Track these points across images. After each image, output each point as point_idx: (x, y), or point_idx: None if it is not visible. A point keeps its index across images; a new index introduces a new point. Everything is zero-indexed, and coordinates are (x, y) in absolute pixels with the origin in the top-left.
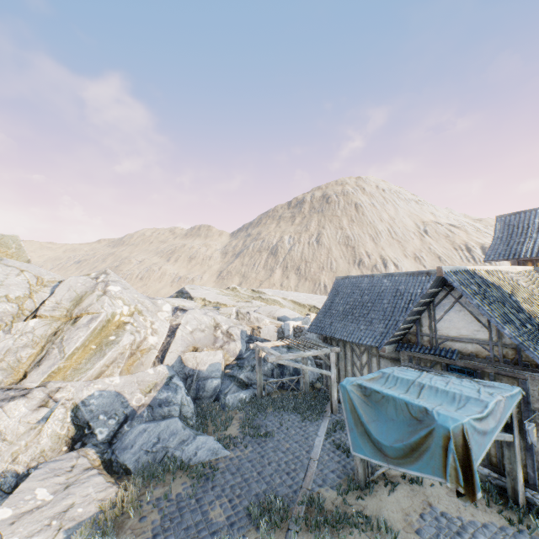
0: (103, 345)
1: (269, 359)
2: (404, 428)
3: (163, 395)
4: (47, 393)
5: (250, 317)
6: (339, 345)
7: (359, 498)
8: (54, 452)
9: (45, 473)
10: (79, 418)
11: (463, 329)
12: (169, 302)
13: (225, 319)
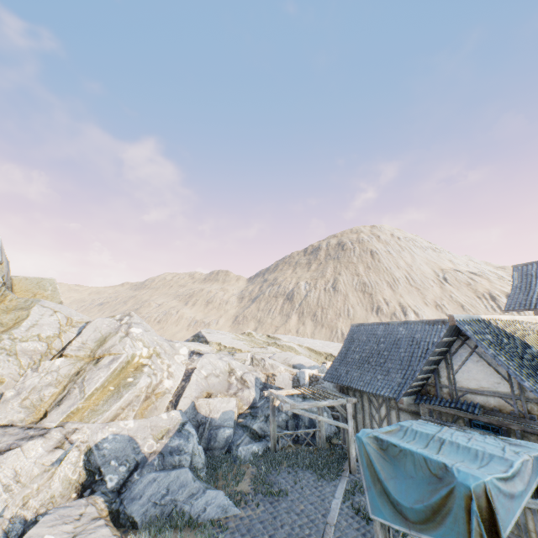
0: (120, 387)
1: (283, 407)
2: (424, 486)
3: (175, 442)
4: (64, 434)
5: (265, 364)
6: (356, 396)
7: None
8: (63, 499)
9: (54, 519)
10: (91, 463)
11: (483, 381)
12: (185, 346)
13: (239, 365)
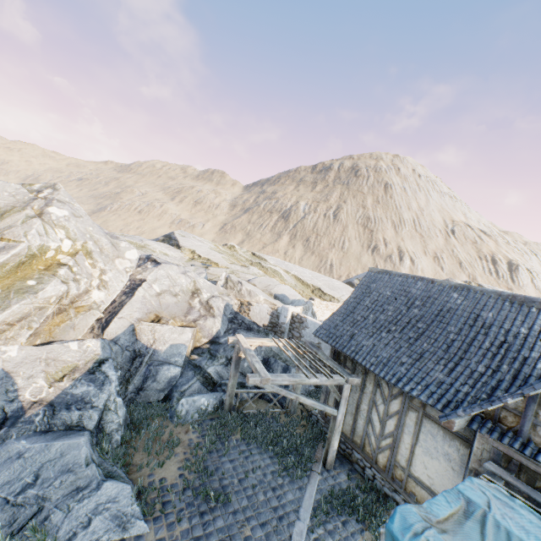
0: (11, 291)
1: (249, 380)
2: None
3: (80, 389)
4: None
5: (241, 289)
6: (357, 370)
7: None
8: None
9: None
10: None
11: None
12: (149, 246)
13: (209, 285)
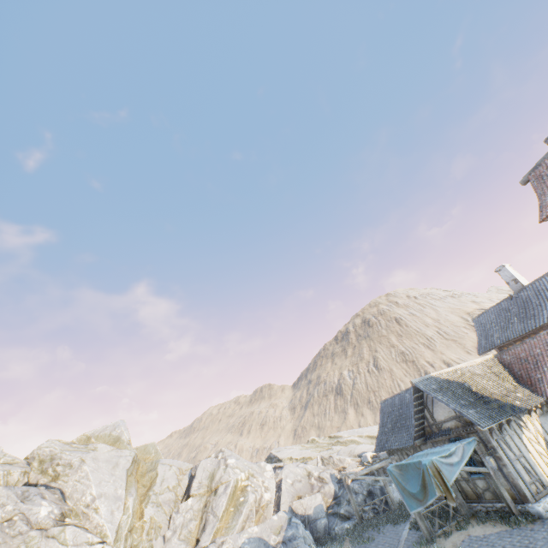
0: (237, 506)
1: (350, 476)
2: (418, 477)
3: (289, 532)
4: (217, 546)
5: (333, 460)
6: (399, 455)
7: (426, 544)
8: None
9: None
10: None
11: (444, 413)
12: None
13: (314, 467)
